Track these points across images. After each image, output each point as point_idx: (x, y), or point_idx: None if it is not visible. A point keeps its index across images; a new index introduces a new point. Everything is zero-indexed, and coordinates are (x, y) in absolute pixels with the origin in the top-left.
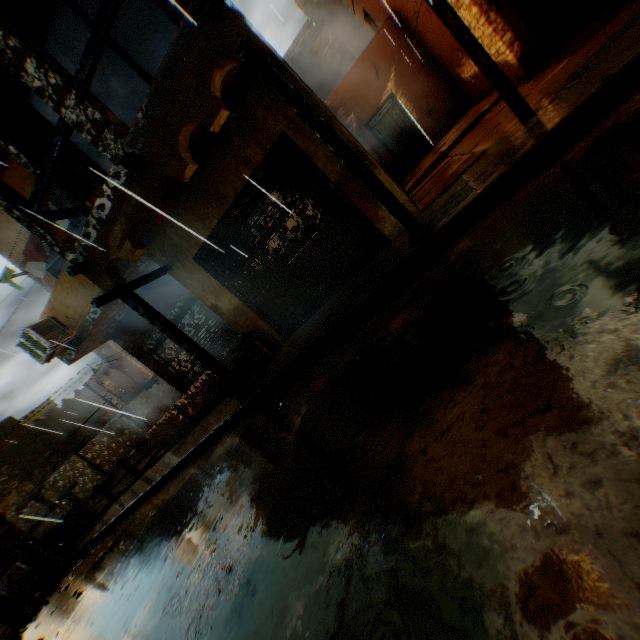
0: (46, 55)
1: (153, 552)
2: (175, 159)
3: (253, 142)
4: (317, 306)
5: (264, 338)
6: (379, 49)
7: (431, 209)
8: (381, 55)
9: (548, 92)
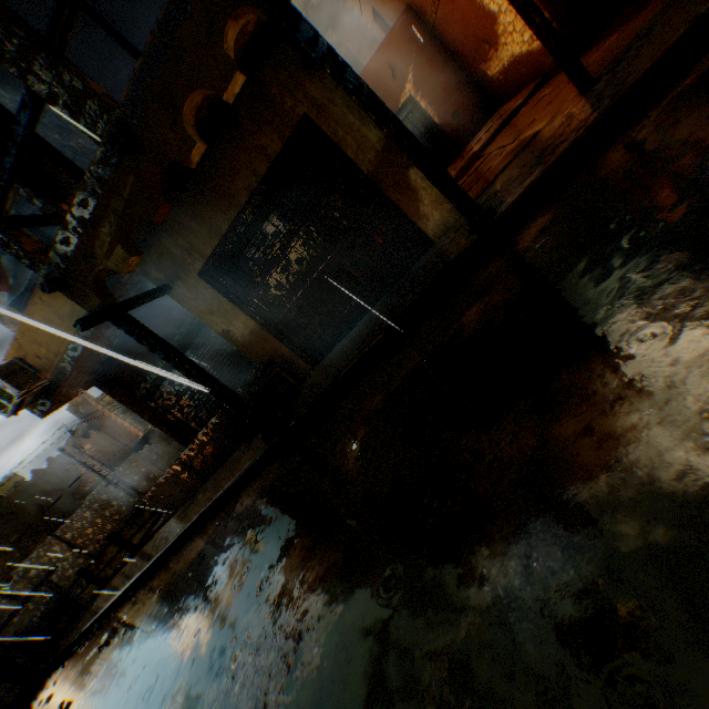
0: (6, 8)
1: (171, 635)
2: (179, 137)
3: (269, 128)
4: (350, 325)
5: (287, 367)
6: (394, 47)
7: (482, 199)
8: (397, 53)
9: (606, 62)
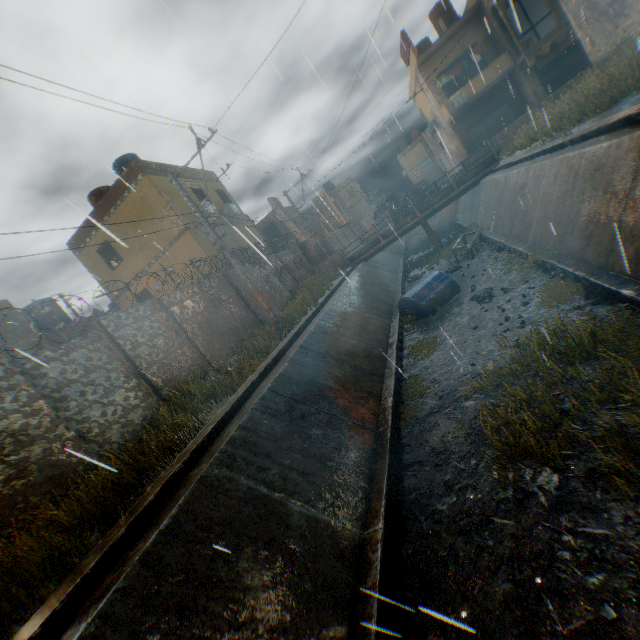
0: None
1: None
2: None
3: None
4: None
5: None
6: None
7: None
8: None
9: None
